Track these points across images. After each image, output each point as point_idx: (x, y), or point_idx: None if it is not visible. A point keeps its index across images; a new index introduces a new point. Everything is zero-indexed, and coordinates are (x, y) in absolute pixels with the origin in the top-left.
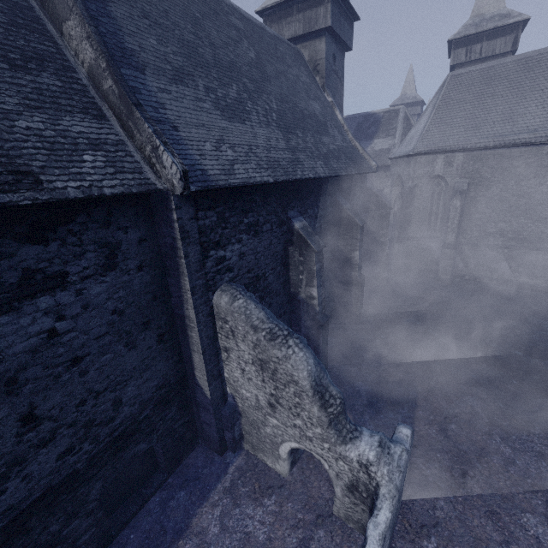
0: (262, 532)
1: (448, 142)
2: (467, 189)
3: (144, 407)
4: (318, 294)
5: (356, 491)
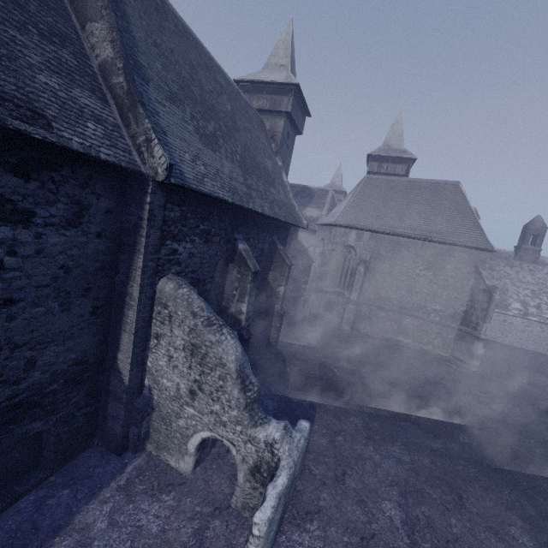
0: (156, 524)
1: (360, 222)
2: (369, 260)
3: (54, 379)
4: (247, 310)
5: (258, 473)
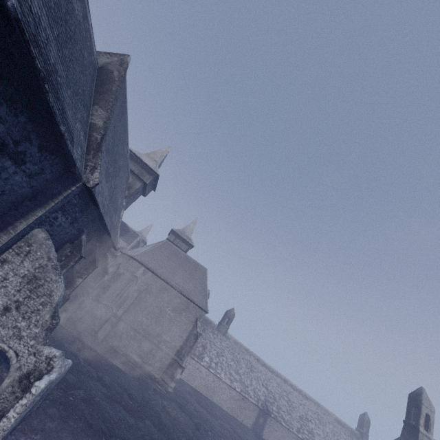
0: None
1: (150, 264)
2: (143, 291)
3: None
4: None
5: (26, 379)
